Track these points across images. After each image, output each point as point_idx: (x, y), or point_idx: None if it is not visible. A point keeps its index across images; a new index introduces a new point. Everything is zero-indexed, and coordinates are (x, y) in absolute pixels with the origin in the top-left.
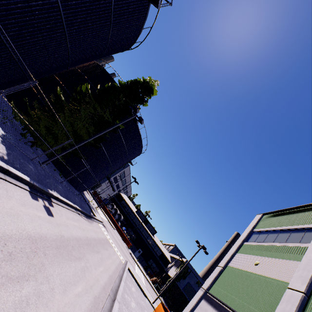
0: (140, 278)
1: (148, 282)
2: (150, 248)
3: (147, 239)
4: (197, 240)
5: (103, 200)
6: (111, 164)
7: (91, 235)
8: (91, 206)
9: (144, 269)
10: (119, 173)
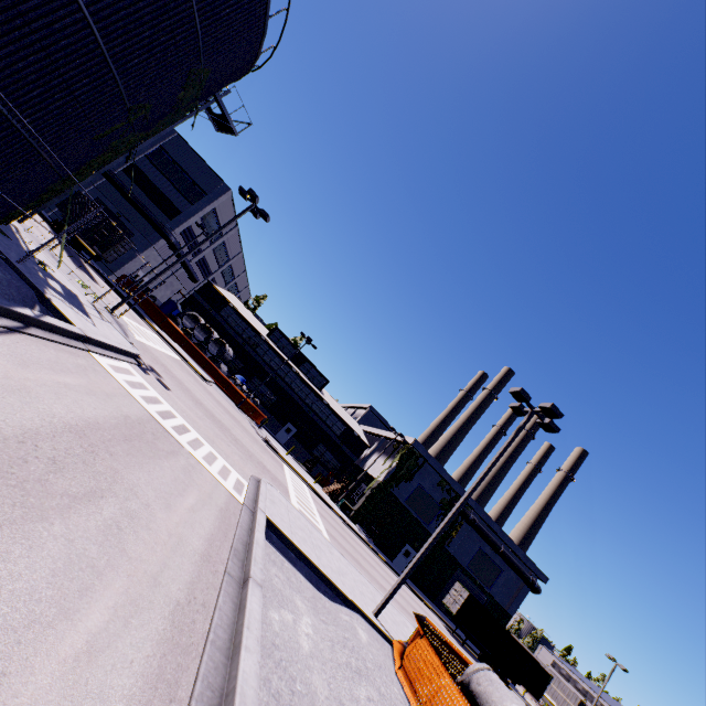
0: (308, 512)
1: (323, 501)
2: (317, 421)
3: (308, 401)
4: (523, 390)
5: (161, 305)
6: (85, 10)
7: None
8: (51, 285)
9: (306, 468)
10: (197, 216)
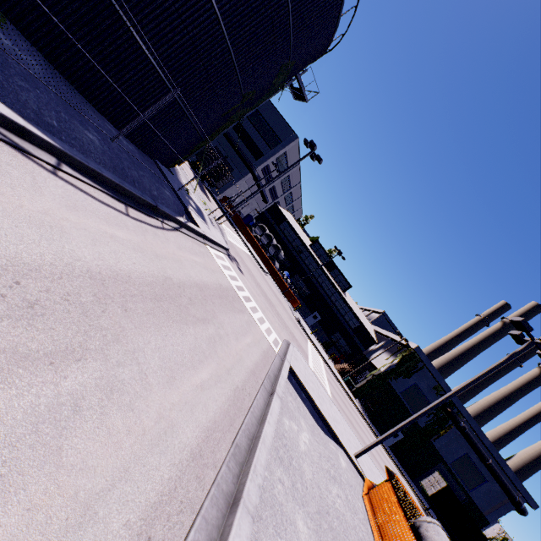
0: (319, 376)
1: (332, 373)
2: (337, 315)
3: (332, 298)
4: (525, 320)
5: (243, 218)
6: (228, 41)
7: (80, 255)
8: (190, 203)
9: (324, 347)
10: (274, 157)
